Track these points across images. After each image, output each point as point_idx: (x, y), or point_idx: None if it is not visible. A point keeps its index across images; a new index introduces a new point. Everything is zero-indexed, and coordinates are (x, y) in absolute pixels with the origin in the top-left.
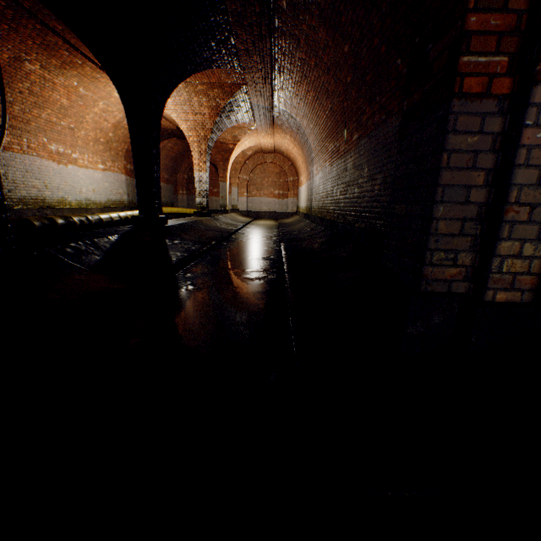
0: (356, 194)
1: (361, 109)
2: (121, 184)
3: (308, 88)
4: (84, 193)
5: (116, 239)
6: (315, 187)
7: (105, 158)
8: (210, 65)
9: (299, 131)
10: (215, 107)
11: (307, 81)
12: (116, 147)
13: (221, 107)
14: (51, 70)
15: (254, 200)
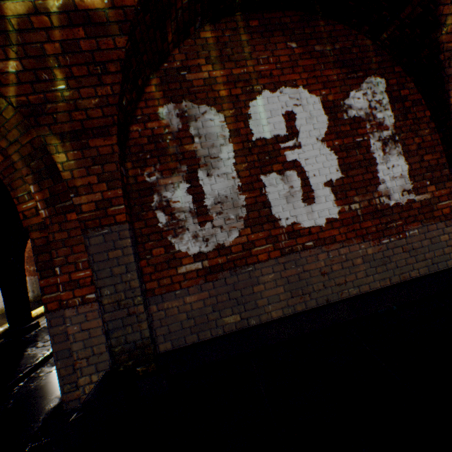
0: None
1: None
2: None
3: None
4: None
5: None
6: None
7: None
8: None
9: None
10: None
11: None
12: None
13: None
14: None
15: None
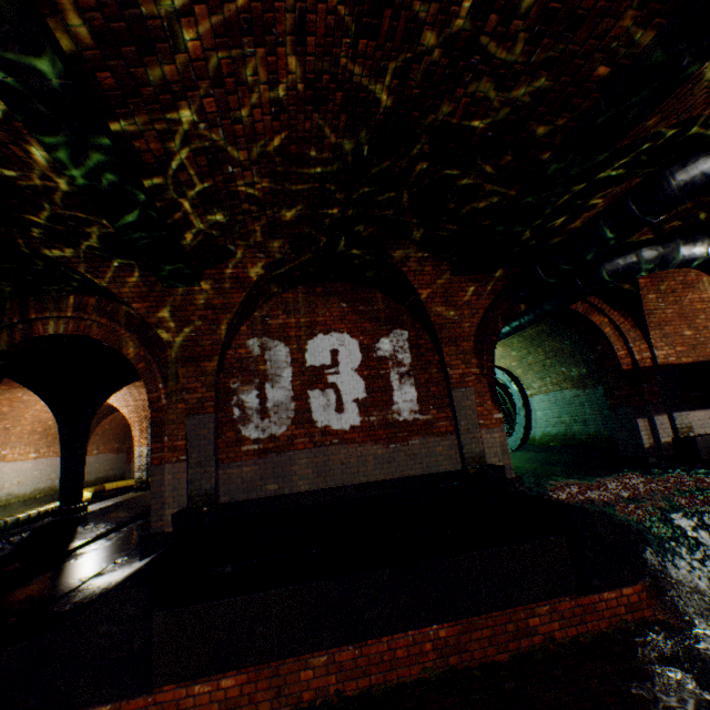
0: None
1: None
2: (55, 468)
3: None
4: (8, 487)
5: (29, 535)
6: None
7: (40, 445)
8: (139, 378)
9: None
10: None
11: None
12: (55, 432)
13: None
14: (0, 392)
15: None
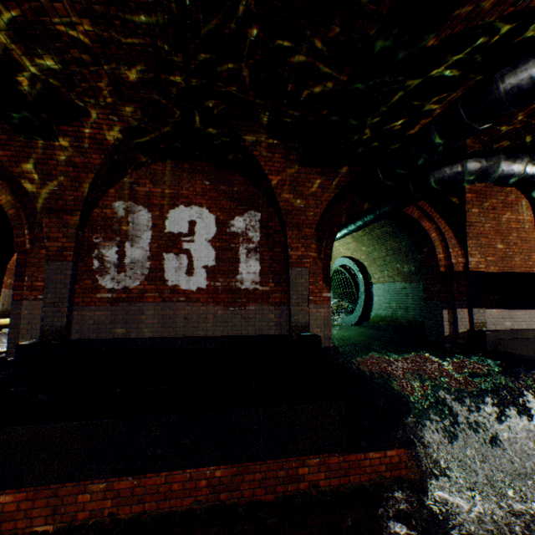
0: None
1: None
2: None
3: None
4: None
5: None
6: None
7: None
8: None
9: None
10: None
11: None
12: None
13: None
14: None
15: None
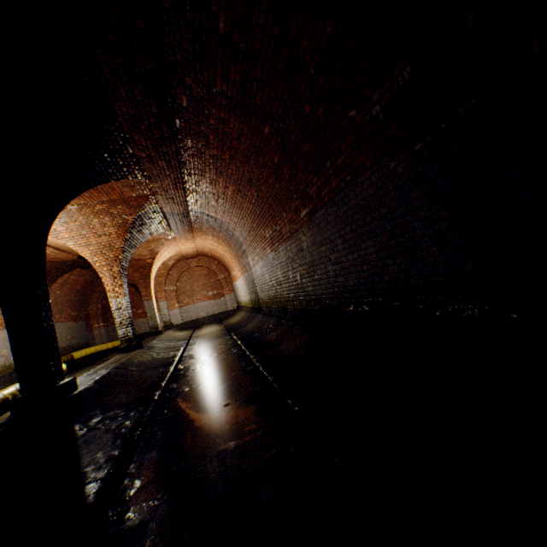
0: (332, 273)
1: (304, 182)
2: (4, 343)
3: (226, 183)
4: None
5: None
6: (258, 277)
7: None
8: (107, 178)
9: (222, 228)
10: (123, 224)
11: (223, 177)
12: None
13: (130, 222)
14: None
15: (189, 308)
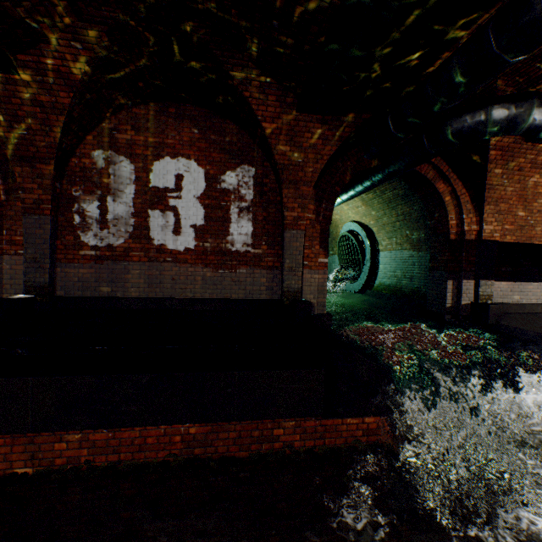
0: None
1: None
2: None
3: None
4: None
5: None
6: None
7: None
8: None
9: None
10: None
11: None
12: None
13: None
14: None
15: None
